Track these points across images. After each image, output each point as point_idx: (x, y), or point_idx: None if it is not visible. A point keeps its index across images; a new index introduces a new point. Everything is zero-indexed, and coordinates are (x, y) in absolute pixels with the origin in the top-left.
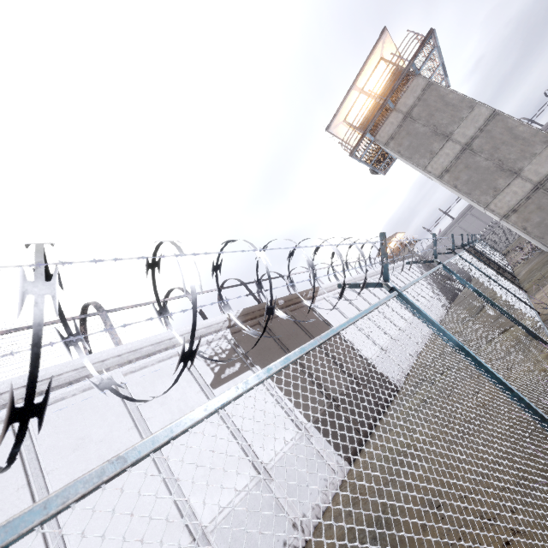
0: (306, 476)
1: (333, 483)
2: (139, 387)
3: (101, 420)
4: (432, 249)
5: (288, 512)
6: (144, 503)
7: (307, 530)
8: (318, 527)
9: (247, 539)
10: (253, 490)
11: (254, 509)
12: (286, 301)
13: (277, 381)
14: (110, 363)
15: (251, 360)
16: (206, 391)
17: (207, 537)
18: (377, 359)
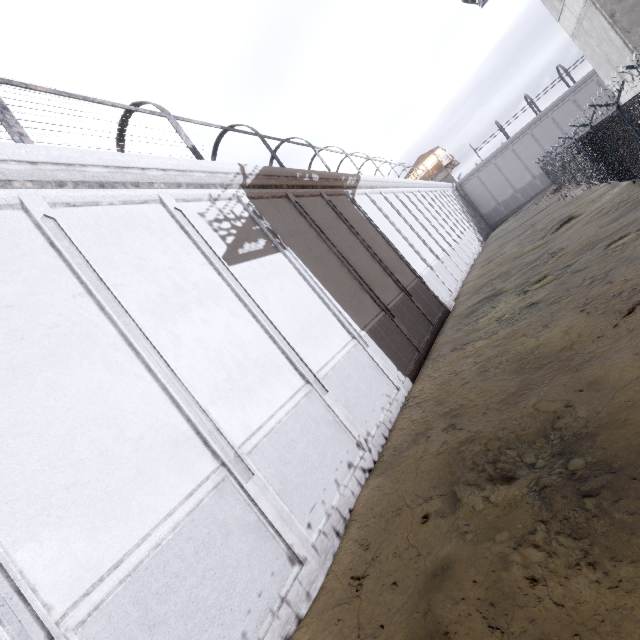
0: (366, 390)
1: (397, 400)
2: (86, 233)
3: (4, 271)
4: (474, 176)
5: (350, 430)
6: (123, 412)
7: (375, 450)
8: (389, 446)
9: (302, 462)
10: (302, 402)
11: (307, 425)
12: (321, 179)
13: (319, 275)
14: (12, 172)
15: (281, 240)
16: (217, 265)
17: (244, 460)
18: (426, 276)
